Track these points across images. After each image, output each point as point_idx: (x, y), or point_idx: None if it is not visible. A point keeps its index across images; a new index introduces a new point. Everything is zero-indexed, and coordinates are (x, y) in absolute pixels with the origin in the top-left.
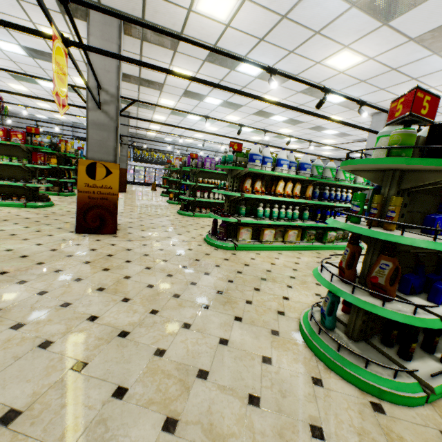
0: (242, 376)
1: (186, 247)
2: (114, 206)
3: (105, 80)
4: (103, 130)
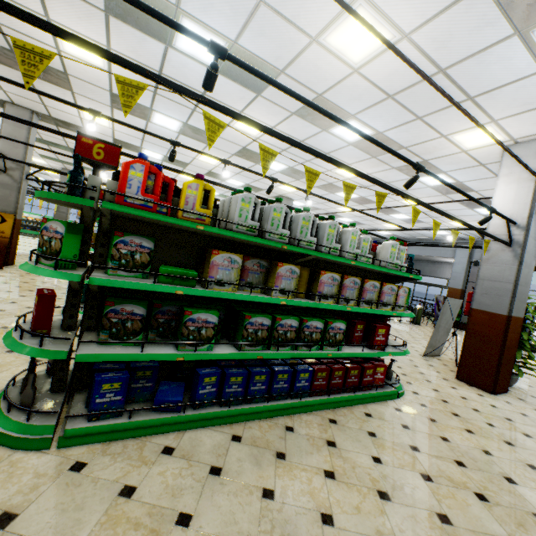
0: (7, 307)
1: (59, 281)
2: (5, 246)
3: (13, 153)
4: (7, 188)
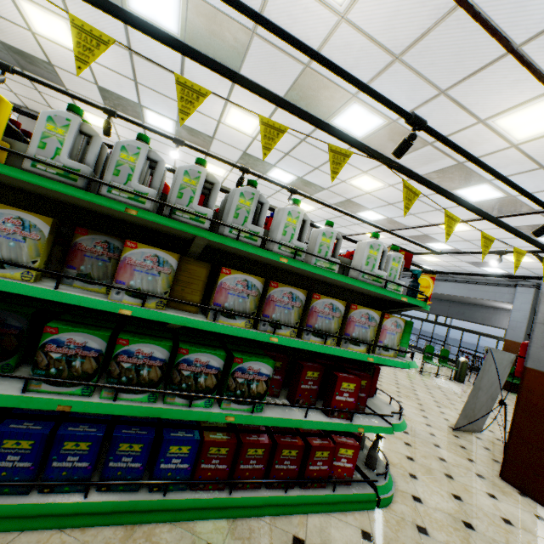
0: None
1: None
2: None
3: None
4: None
